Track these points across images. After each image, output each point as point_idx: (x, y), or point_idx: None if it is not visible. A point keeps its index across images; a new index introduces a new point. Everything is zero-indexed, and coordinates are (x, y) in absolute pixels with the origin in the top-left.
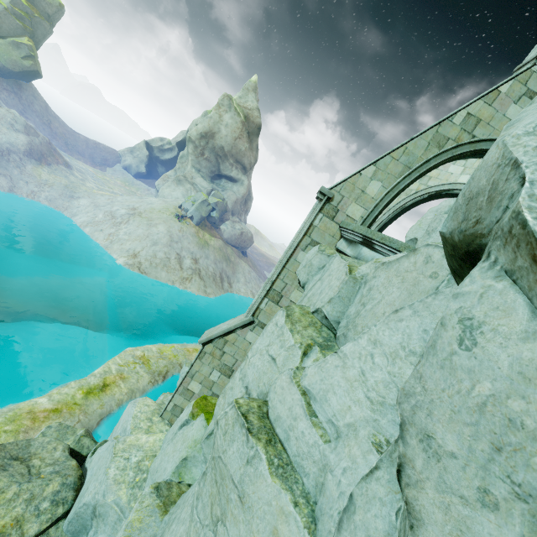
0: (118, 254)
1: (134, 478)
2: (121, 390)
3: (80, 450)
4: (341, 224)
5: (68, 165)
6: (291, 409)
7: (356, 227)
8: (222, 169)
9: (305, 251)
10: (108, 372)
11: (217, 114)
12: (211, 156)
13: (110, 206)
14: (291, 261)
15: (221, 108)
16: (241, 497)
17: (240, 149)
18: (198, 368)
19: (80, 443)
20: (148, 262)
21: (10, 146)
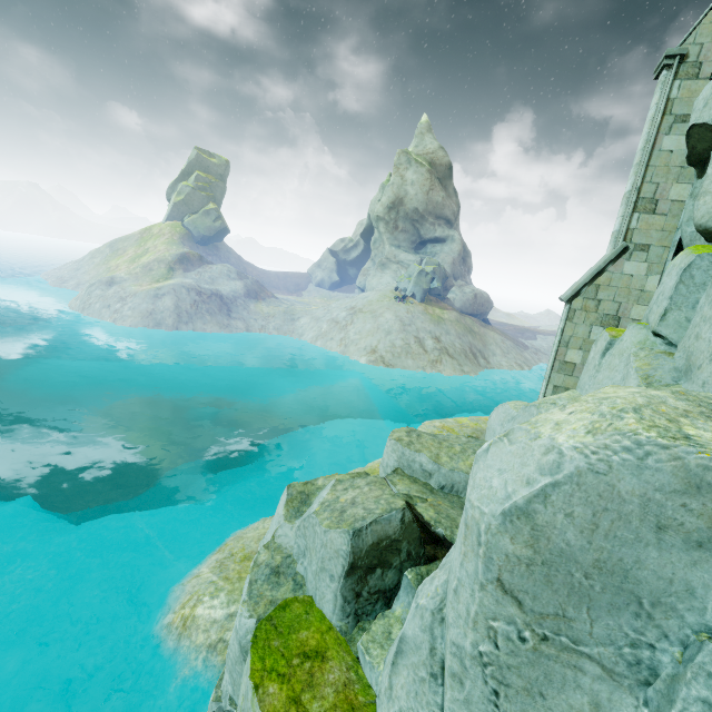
0: (357, 355)
1: None
2: None
3: None
4: None
5: (276, 297)
6: None
7: None
8: (423, 233)
9: (671, 133)
10: None
11: (398, 177)
12: (406, 225)
13: (329, 315)
14: (654, 155)
15: (400, 168)
16: None
17: (436, 202)
18: (571, 333)
19: None
20: (390, 353)
21: (234, 293)
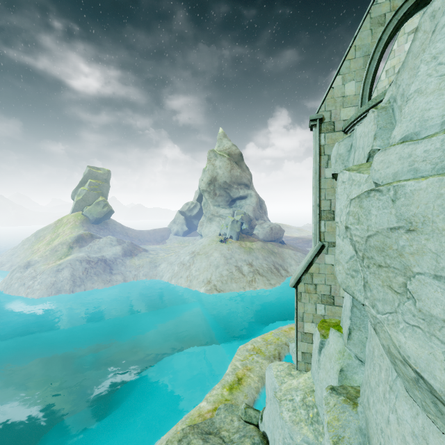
0: (198, 287)
1: (307, 415)
2: (252, 379)
3: (250, 420)
4: (343, 127)
5: (145, 250)
6: (400, 157)
7: (357, 114)
8: (232, 195)
9: (328, 167)
10: (236, 368)
11: (211, 165)
12: (221, 192)
13: (179, 259)
14: (322, 181)
15: (211, 160)
16: (409, 227)
17: (236, 176)
18: (302, 310)
19: (247, 414)
20: (220, 282)
21: (114, 256)
